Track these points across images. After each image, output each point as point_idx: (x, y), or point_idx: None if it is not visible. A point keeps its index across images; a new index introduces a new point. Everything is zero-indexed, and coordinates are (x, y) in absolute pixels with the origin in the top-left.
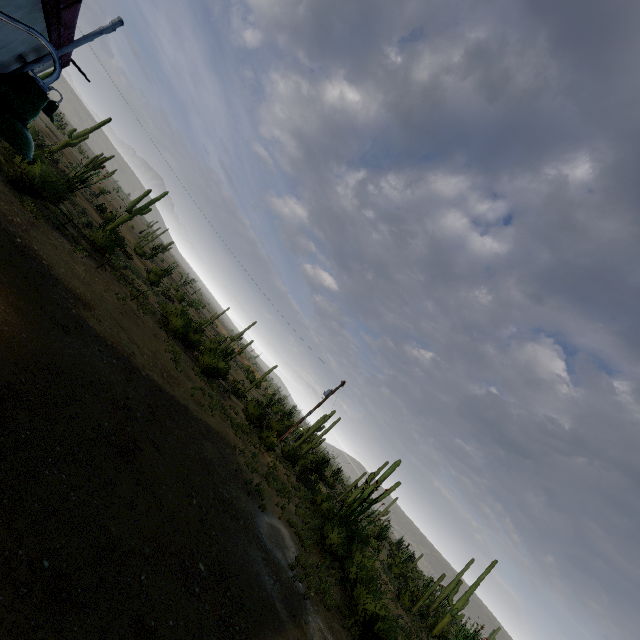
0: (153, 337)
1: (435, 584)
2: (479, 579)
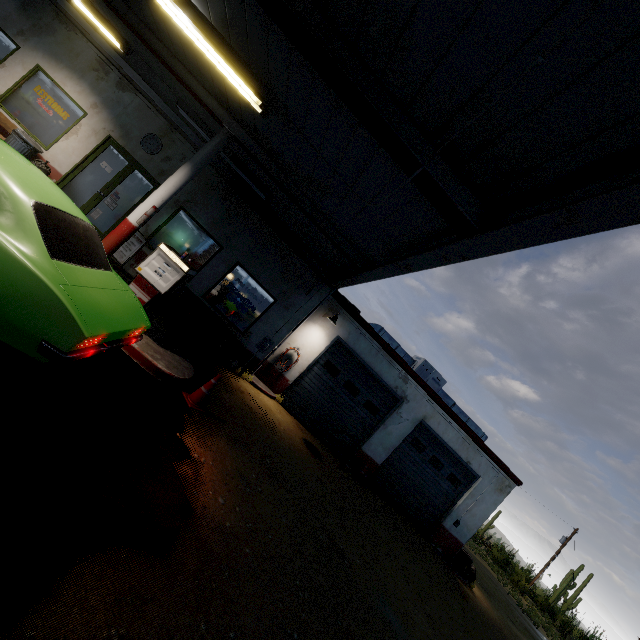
0: None
1: None
2: None
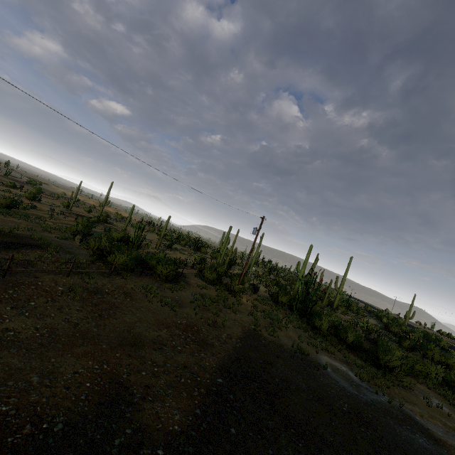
0: (129, 299)
1: (329, 287)
2: (347, 271)
